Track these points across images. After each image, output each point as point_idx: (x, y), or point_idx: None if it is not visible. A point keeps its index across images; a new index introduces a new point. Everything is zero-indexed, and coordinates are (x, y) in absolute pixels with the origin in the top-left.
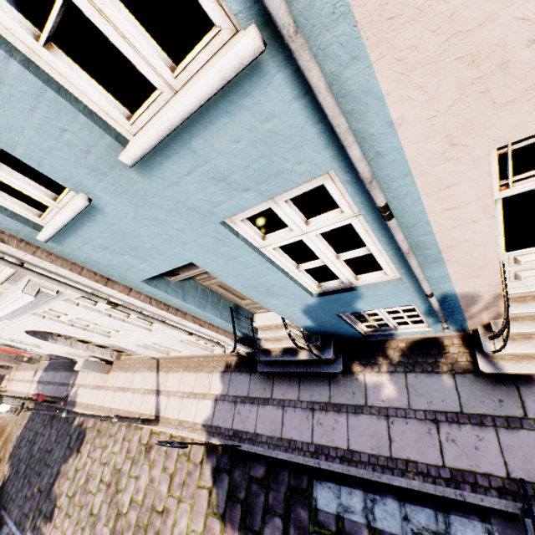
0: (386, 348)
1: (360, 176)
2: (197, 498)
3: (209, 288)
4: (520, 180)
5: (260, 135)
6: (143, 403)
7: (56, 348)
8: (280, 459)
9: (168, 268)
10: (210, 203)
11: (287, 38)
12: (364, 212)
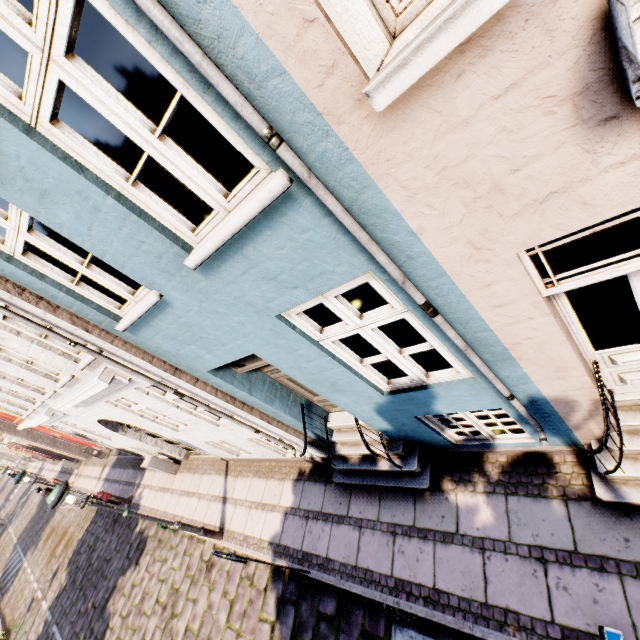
0: (483, 462)
1: (393, 278)
2: (258, 634)
3: (278, 381)
4: (570, 277)
5: (300, 244)
6: (208, 511)
7: (125, 441)
8: (354, 593)
9: (232, 359)
10: (264, 299)
11: (303, 180)
12: (411, 308)
